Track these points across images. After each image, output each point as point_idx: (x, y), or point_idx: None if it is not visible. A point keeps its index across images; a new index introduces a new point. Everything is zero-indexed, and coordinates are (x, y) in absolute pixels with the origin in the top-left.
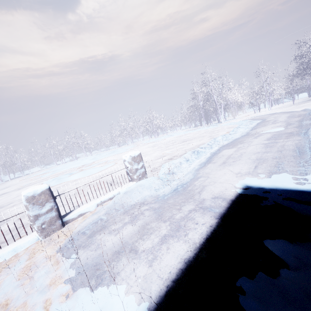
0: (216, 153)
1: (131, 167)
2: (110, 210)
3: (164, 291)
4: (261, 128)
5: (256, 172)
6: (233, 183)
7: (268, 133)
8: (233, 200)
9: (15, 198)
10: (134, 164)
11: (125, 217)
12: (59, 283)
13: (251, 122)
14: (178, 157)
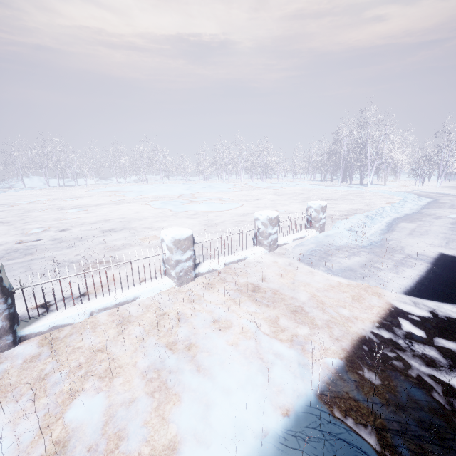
0: (394, 224)
1: (317, 215)
2: (319, 245)
3: (415, 282)
4: (436, 210)
5: (448, 247)
6: (430, 250)
7: (449, 218)
8: (436, 258)
9: (134, 214)
10: (320, 214)
11: (343, 252)
12: (330, 273)
13: (420, 199)
14: (337, 217)
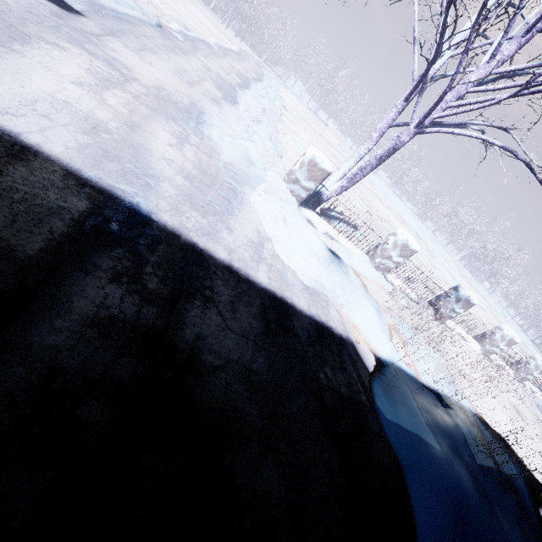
0: None
1: None
2: None
3: None
4: None
5: None
6: None
7: None
8: None
9: None
10: None
11: None
12: None
13: None
14: None
